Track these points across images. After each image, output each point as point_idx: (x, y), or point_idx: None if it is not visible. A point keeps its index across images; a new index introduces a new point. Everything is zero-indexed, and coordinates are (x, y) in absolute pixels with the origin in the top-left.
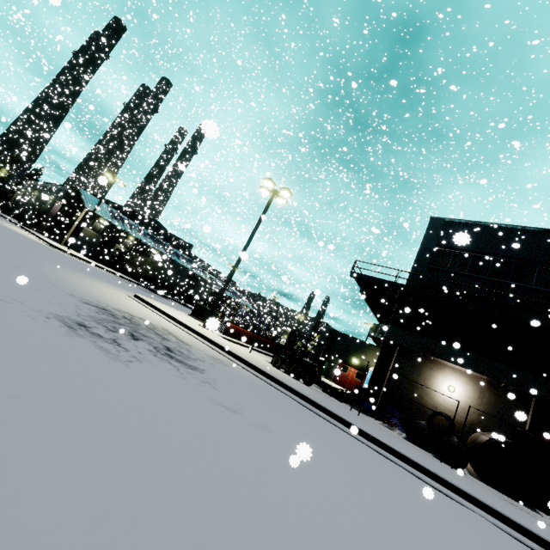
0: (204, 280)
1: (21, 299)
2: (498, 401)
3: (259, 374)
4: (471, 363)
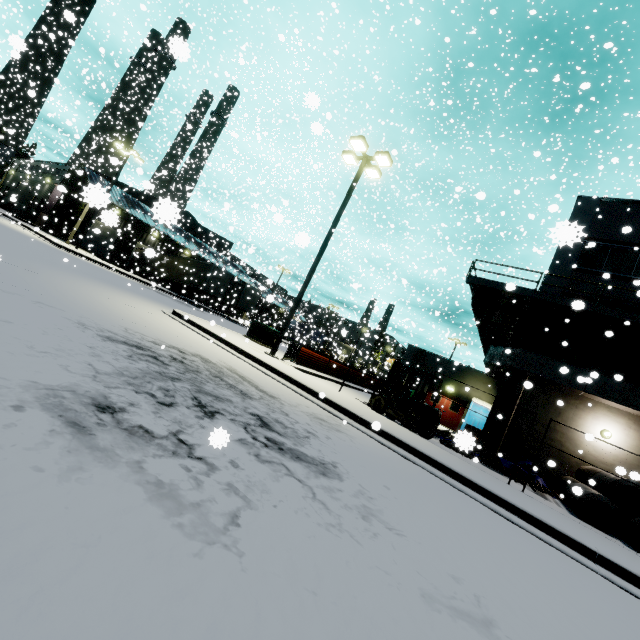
0: (252, 287)
1: None
2: None
3: (380, 437)
4: None
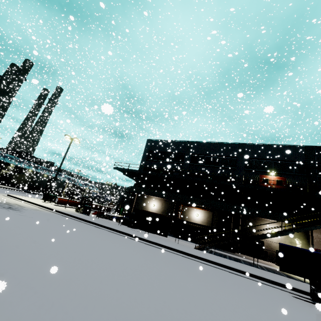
0: (60, 181)
1: None
2: (167, 205)
3: (56, 212)
4: (156, 194)
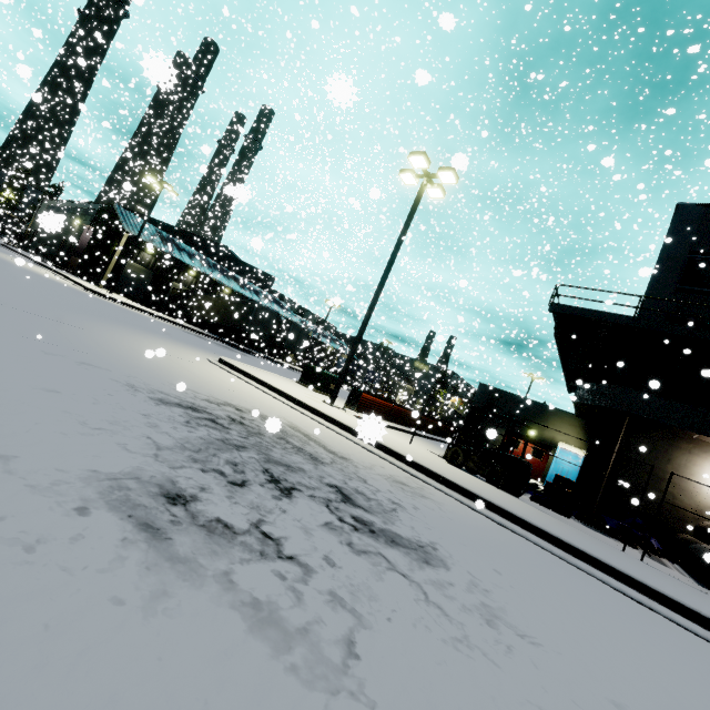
0: (299, 326)
1: (7, 445)
2: None
3: (468, 500)
4: None
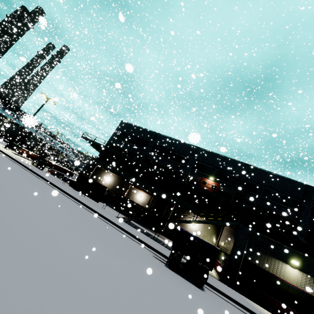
0: (34, 136)
1: None
2: (118, 182)
3: (9, 157)
4: (111, 169)
